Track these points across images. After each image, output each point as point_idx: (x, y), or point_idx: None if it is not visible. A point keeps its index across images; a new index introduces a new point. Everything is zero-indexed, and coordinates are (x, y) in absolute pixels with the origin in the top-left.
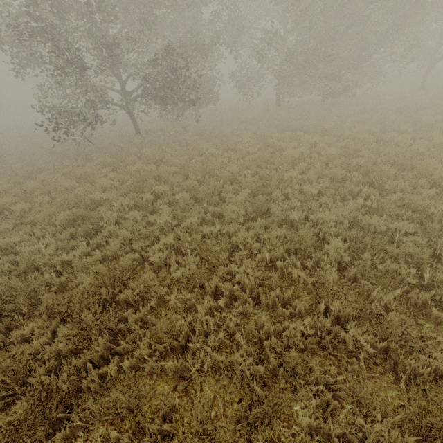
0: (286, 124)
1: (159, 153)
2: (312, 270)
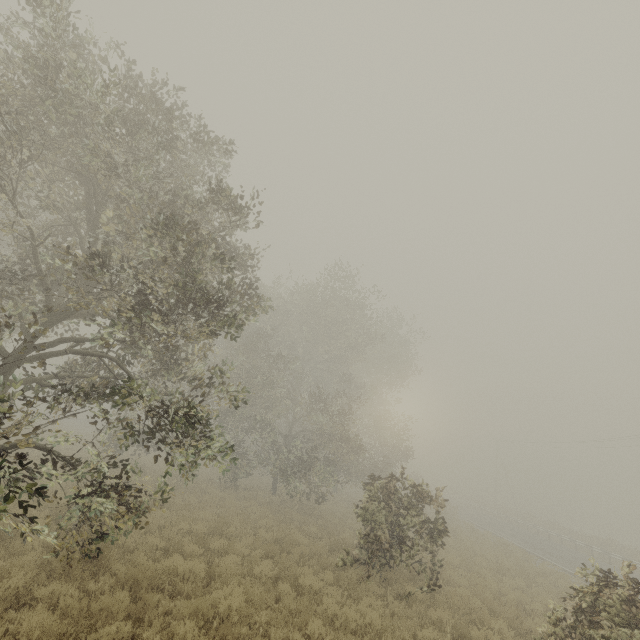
0: None
1: None
2: None
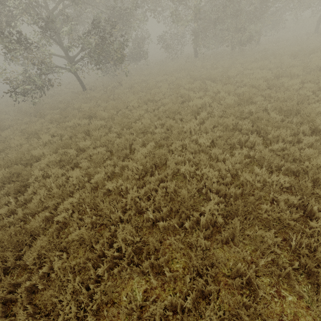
0: (199, 73)
1: (92, 108)
2: (192, 227)
